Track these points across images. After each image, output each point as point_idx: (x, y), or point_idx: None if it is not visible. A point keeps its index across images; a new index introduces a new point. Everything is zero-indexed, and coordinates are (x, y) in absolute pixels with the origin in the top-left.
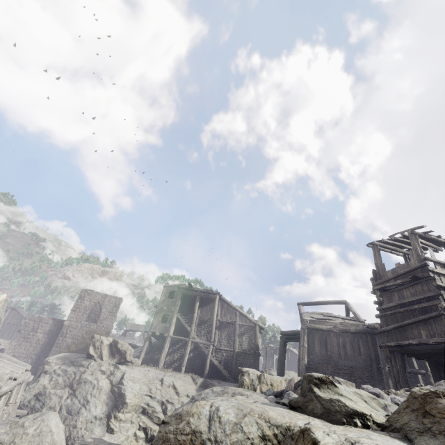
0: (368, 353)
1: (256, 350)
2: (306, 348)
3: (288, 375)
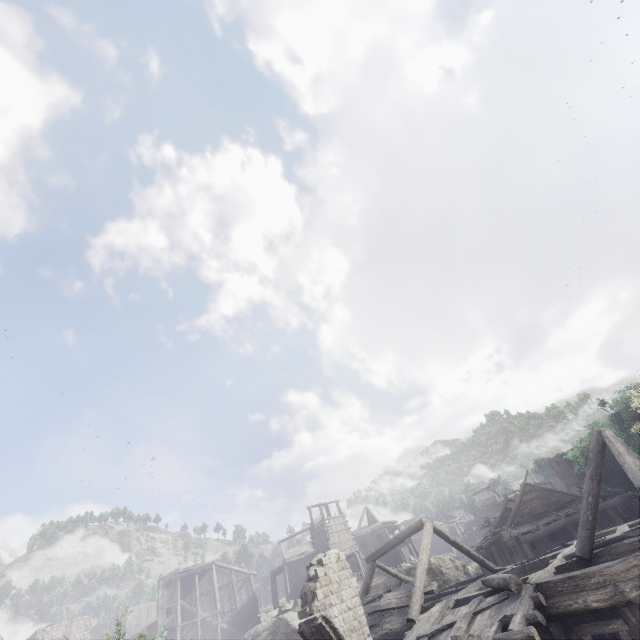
0: None
1: (255, 597)
2: (288, 580)
3: (282, 603)
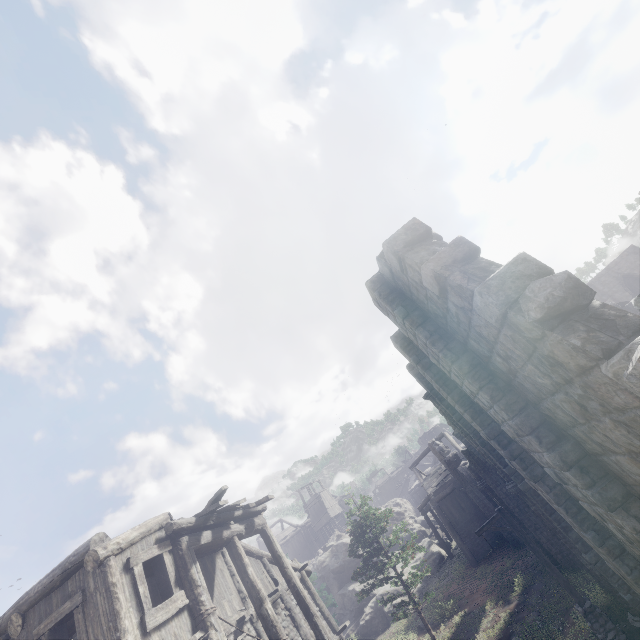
0: (304, 540)
1: None
2: None
3: None
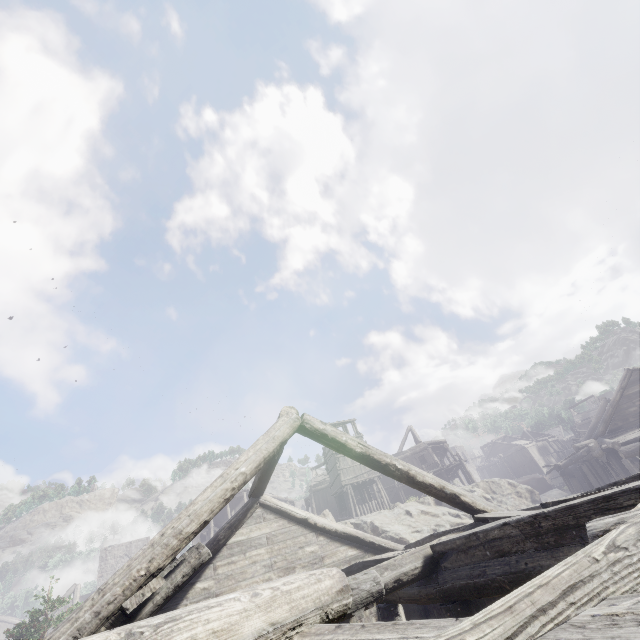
0: None
1: None
2: (314, 508)
3: None
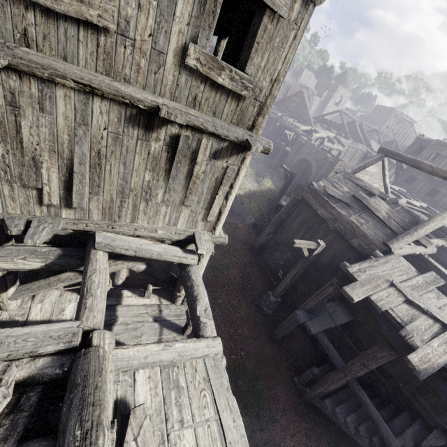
0: None
1: None
2: None
3: None
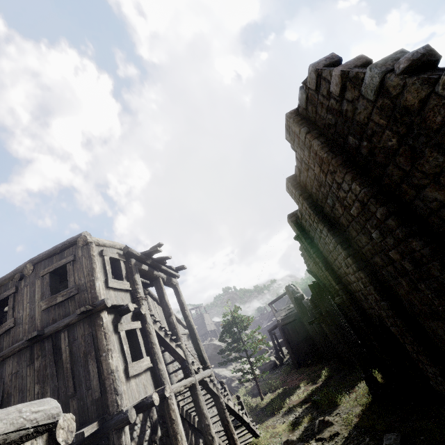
0: None
1: None
2: None
3: None
